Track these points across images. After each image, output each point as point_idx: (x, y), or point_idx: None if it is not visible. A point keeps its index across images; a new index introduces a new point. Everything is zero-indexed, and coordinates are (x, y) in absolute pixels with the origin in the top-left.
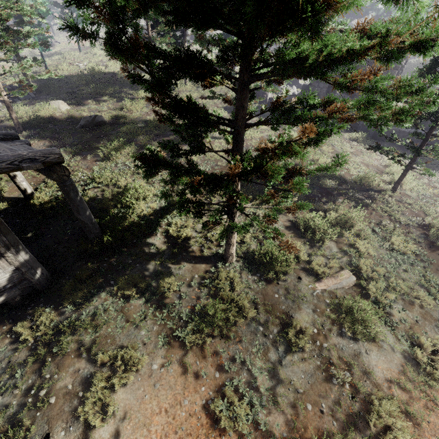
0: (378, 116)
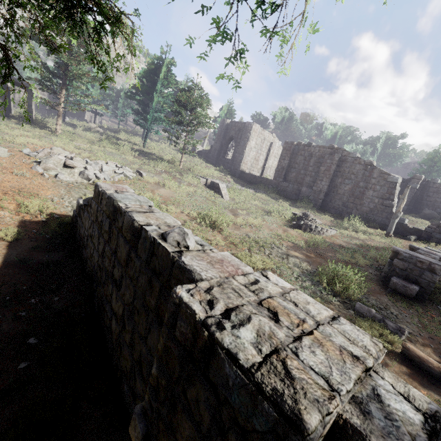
0: (78, 72)
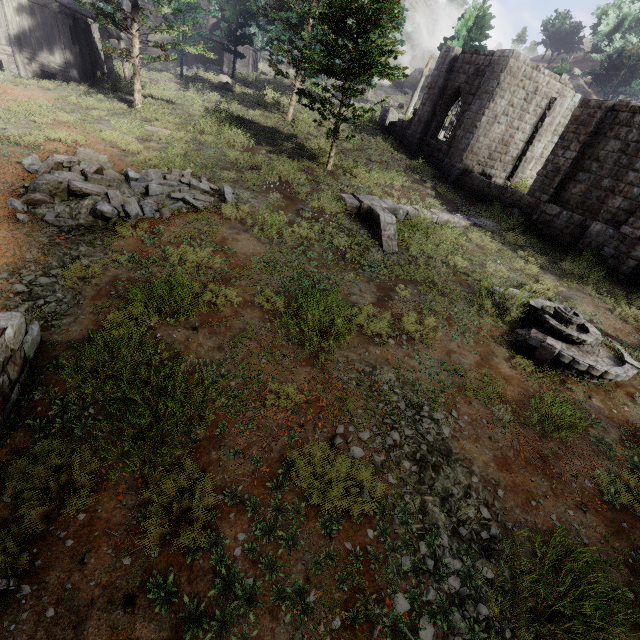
0: None
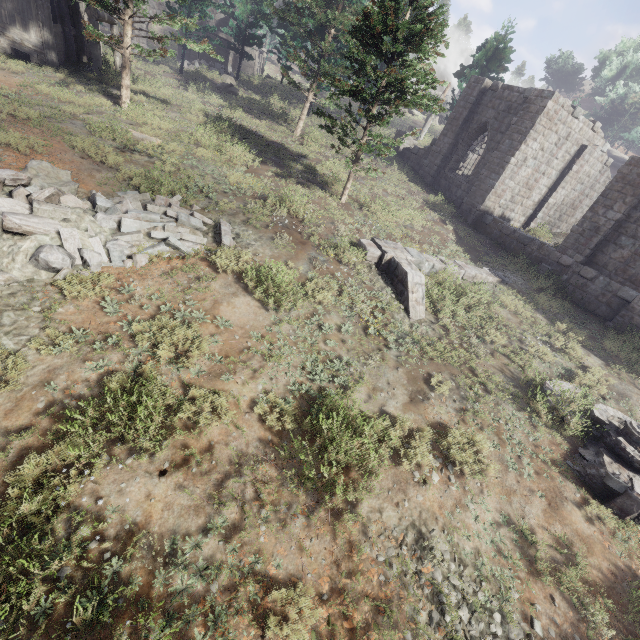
0: None
